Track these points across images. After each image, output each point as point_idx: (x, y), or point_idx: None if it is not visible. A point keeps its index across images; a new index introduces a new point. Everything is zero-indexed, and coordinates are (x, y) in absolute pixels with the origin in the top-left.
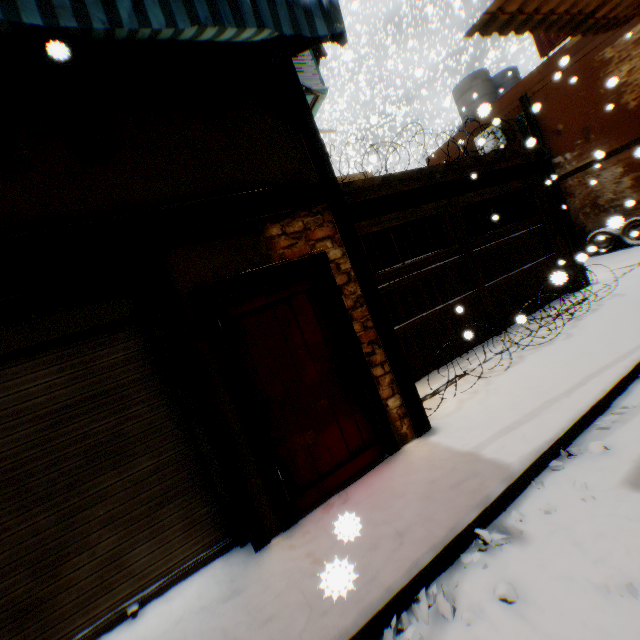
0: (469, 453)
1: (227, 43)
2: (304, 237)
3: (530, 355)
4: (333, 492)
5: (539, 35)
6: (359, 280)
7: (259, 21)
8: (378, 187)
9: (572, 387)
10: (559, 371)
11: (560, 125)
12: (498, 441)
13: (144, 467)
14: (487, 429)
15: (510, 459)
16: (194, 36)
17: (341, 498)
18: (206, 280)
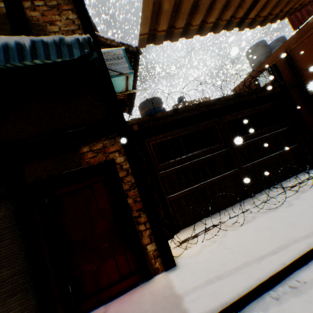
0: (178, 296)
1: (70, 59)
2: (102, 151)
3: (259, 217)
4: (105, 301)
5: (291, 18)
6: (133, 174)
7: (34, 56)
8: (171, 115)
9: (266, 254)
10: (267, 236)
11: (309, 65)
12: (198, 291)
13: (5, 273)
14: (200, 277)
15: (193, 312)
16: (33, 63)
17: (104, 308)
18: (43, 177)
